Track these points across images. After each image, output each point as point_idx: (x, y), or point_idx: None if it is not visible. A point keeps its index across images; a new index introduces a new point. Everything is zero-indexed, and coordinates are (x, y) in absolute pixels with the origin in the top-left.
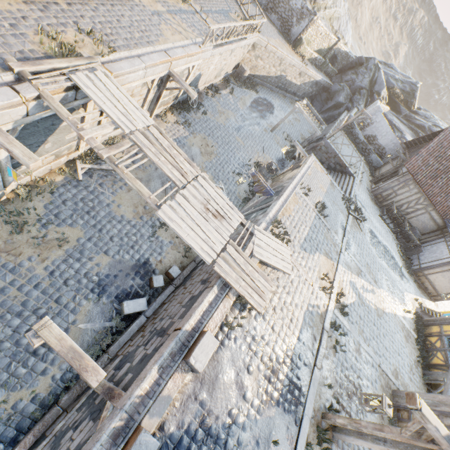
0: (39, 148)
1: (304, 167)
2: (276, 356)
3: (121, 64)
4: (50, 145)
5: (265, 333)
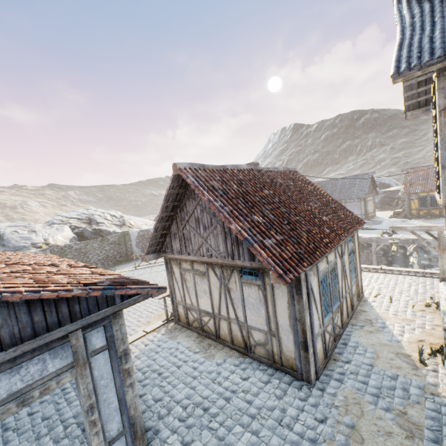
0: None
1: (360, 237)
2: None
3: None
4: None
5: None
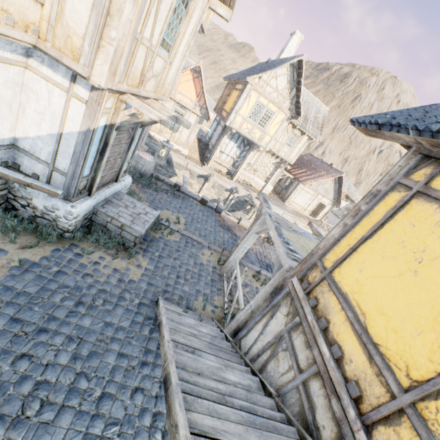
0: (237, 211)
1: None
2: (270, 258)
3: (275, 206)
4: (240, 214)
5: (271, 253)
